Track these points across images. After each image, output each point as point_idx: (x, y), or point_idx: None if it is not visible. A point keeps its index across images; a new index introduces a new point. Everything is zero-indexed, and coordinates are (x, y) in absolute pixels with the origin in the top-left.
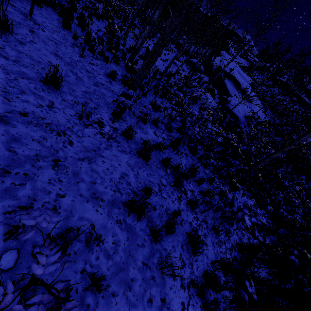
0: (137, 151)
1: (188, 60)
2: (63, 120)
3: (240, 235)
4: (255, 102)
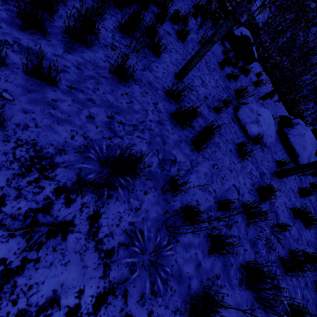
0: (266, 73)
1: None
2: (262, 70)
3: None
4: None
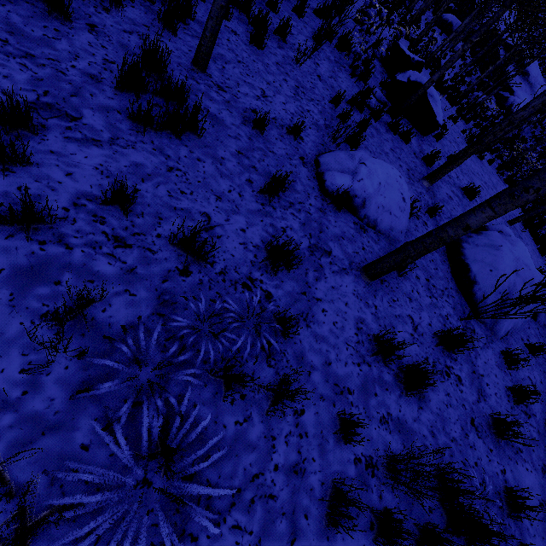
0: None
1: (439, 17)
2: (499, 179)
3: (544, 231)
4: (540, 90)
